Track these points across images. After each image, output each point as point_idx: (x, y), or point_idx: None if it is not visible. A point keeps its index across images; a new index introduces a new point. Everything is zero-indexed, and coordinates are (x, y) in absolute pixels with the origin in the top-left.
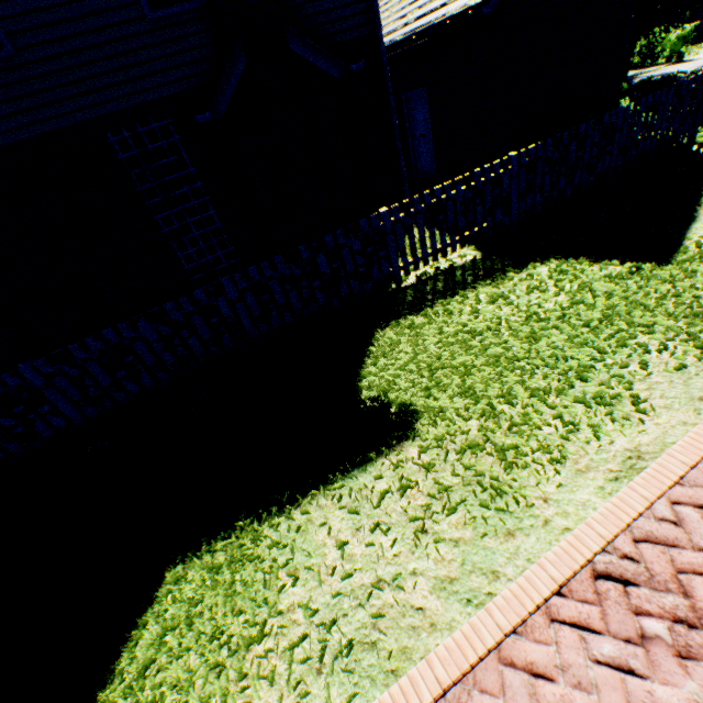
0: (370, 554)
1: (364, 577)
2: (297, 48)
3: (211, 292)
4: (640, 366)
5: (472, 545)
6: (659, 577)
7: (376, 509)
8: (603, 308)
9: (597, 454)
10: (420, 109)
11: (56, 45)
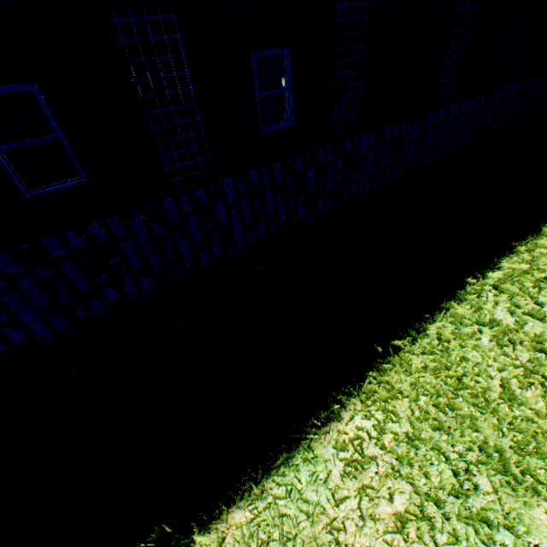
0: None
1: None
2: None
3: None
4: None
5: None
6: None
7: None
8: None
9: None
10: None
11: None
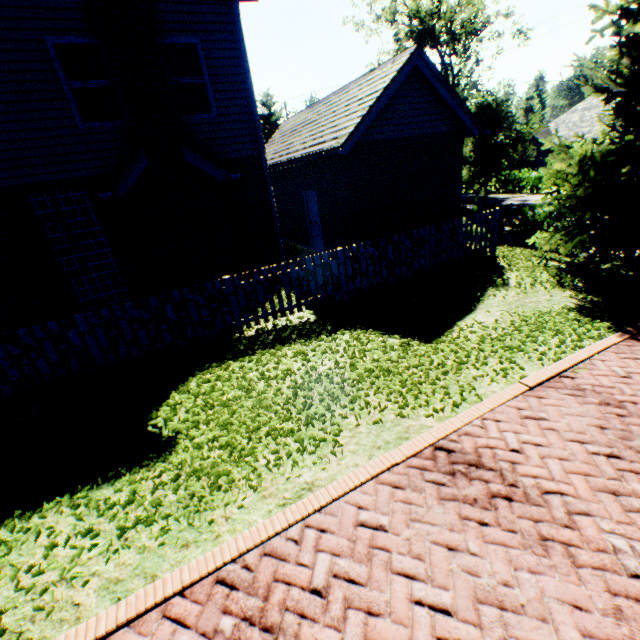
0: (71, 555)
1: (53, 575)
2: (190, 159)
3: (64, 324)
4: (356, 418)
5: (154, 552)
6: (258, 583)
7: (101, 517)
8: (363, 370)
9: (284, 484)
10: (314, 204)
11: (2, 135)
